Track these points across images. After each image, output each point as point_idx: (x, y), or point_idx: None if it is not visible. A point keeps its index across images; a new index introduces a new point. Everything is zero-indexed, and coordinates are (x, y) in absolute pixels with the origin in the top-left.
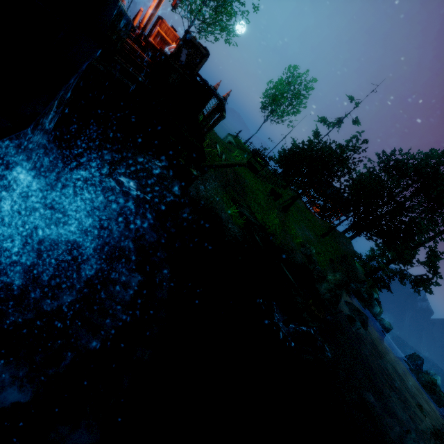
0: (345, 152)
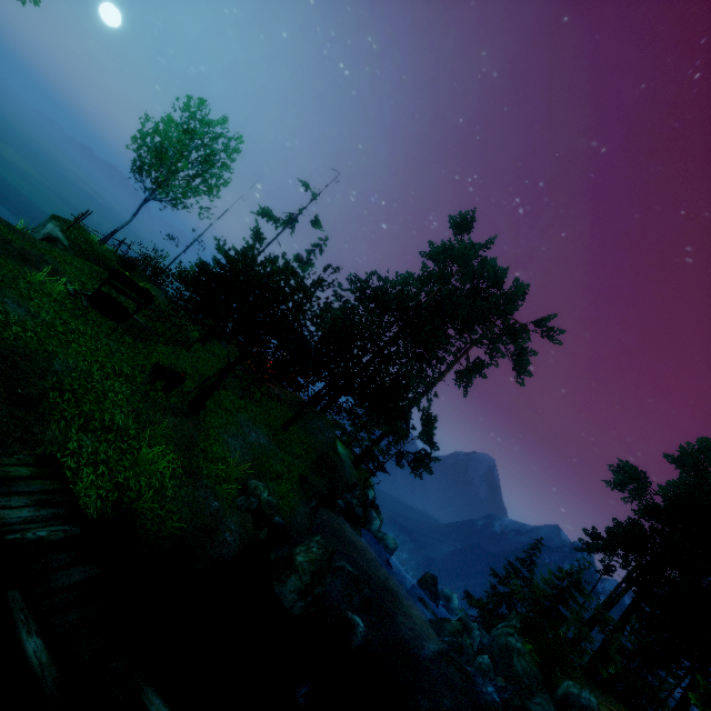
0: (307, 268)
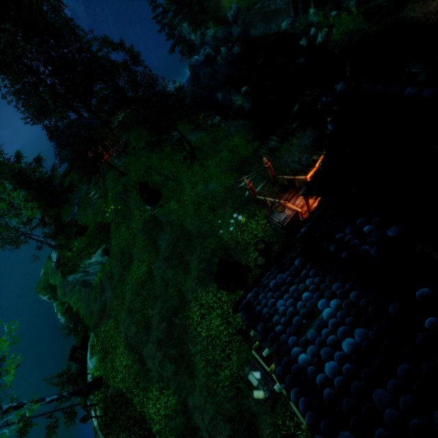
0: None
